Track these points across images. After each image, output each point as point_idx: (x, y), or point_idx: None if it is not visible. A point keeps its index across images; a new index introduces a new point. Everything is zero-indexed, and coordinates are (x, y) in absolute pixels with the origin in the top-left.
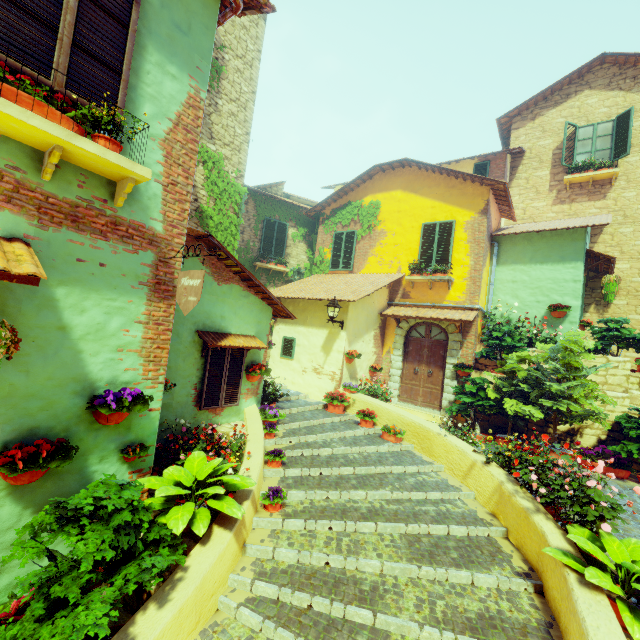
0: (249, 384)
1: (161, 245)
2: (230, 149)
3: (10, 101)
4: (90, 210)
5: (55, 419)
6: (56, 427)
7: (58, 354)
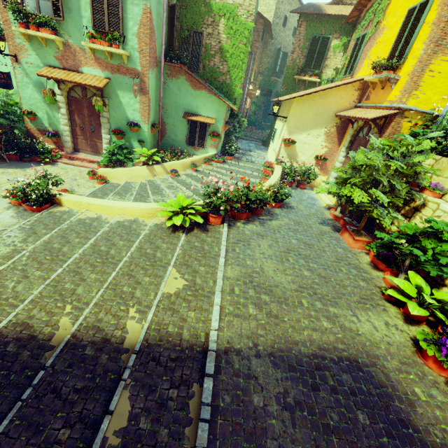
0: (212, 142)
1: (141, 75)
2: None
3: (95, 43)
4: (121, 67)
5: (123, 126)
6: (123, 128)
7: (121, 109)
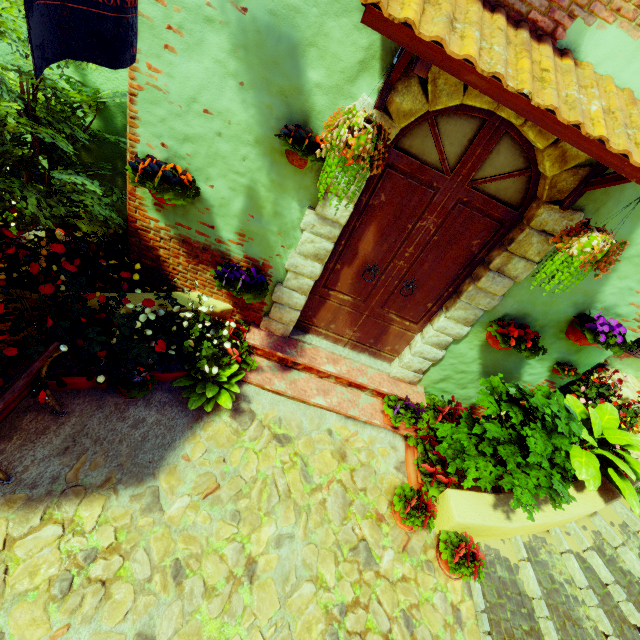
0: None
1: None
2: None
3: None
4: None
5: (543, 315)
6: (538, 321)
7: None
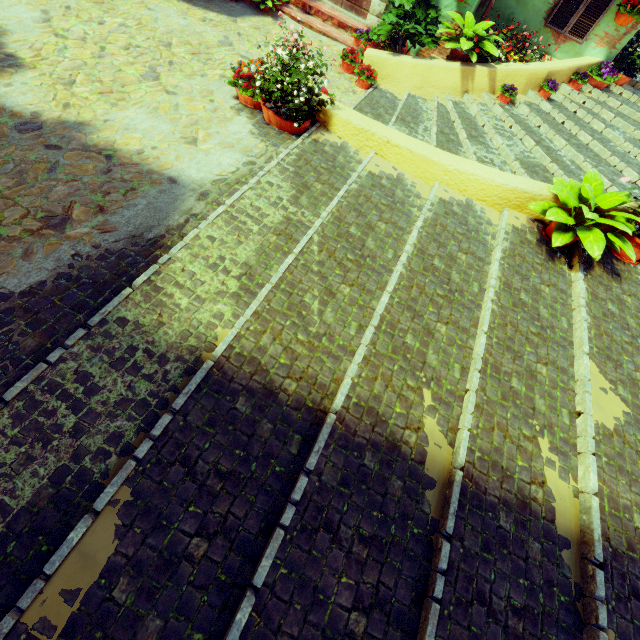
0: (612, 27)
1: None
2: None
3: None
4: None
5: None
6: None
7: None
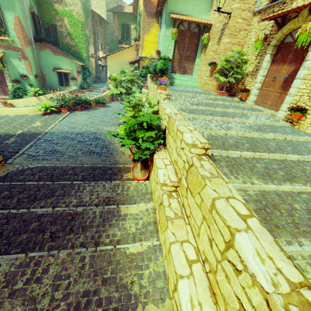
0: (73, 83)
1: (22, 50)
2: (73, 6)
3: None
4: (9, 46)
5: (18, 78)
6: (19, 79)
7: (15, 68)
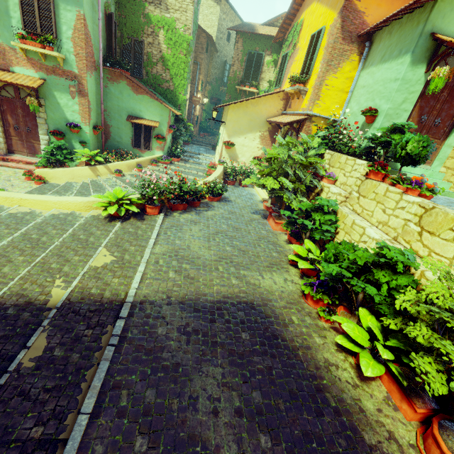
0: (158, 144)
1: (79, 78)
2: (180, 12)
3: (27, 44)
4: (57, 69)
5: (62, 127)
6: (63, 130)
7: (59, 110)
